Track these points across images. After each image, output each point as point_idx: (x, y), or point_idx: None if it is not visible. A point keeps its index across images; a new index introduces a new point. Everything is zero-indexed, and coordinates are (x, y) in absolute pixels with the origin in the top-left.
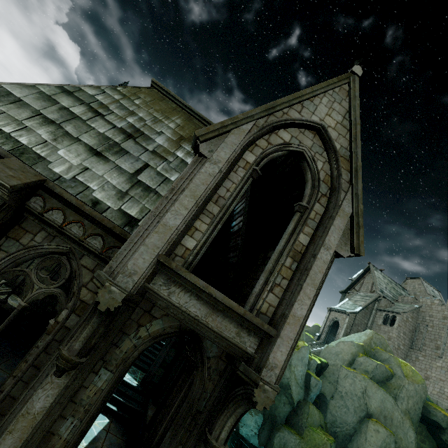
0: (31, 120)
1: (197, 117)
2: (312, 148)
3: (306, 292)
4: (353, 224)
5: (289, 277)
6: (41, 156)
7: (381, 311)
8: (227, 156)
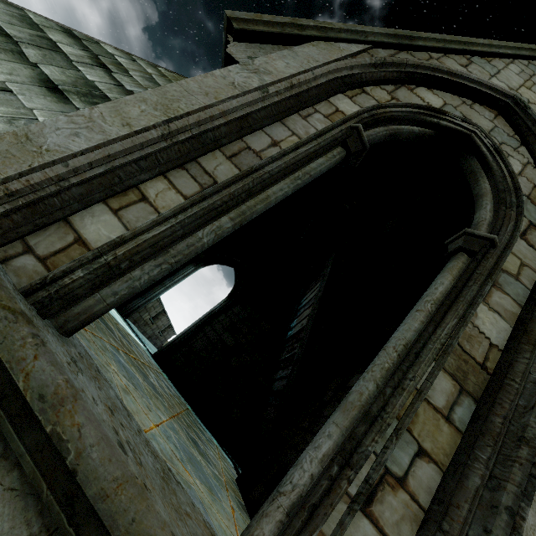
0: None
1: None
2: (493, 132)
3: None
4: None
5: (445, 456)
6: None
7: None
8: (291, 71)
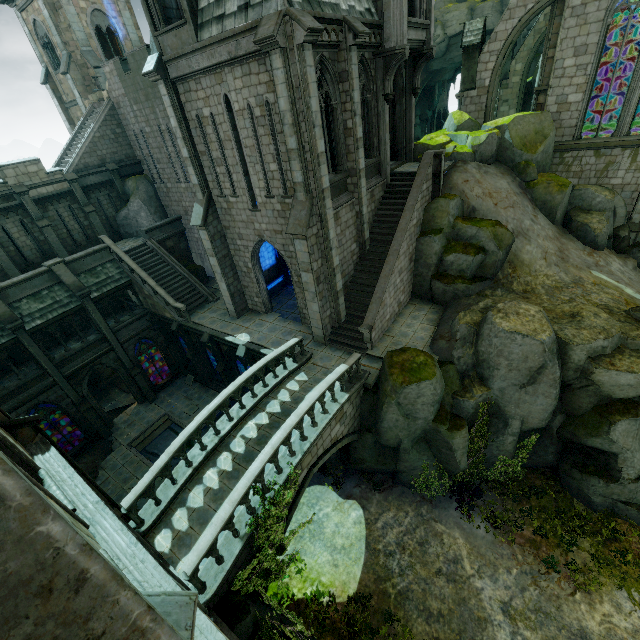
0: None
1: None
2: None
3: None
4: None
5: None
6: (335, 4)
7: None
8: None
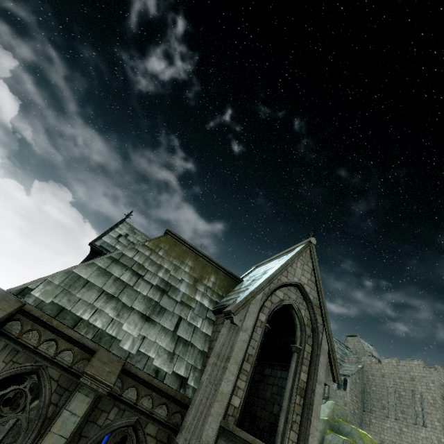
0: (99, 299)
1: (201, 256)
2: (296, 300)
3: (314, 424)
4: (330, 358)
5: (300, 412)
6: (113, 336)
7: None
8: (252, 323)
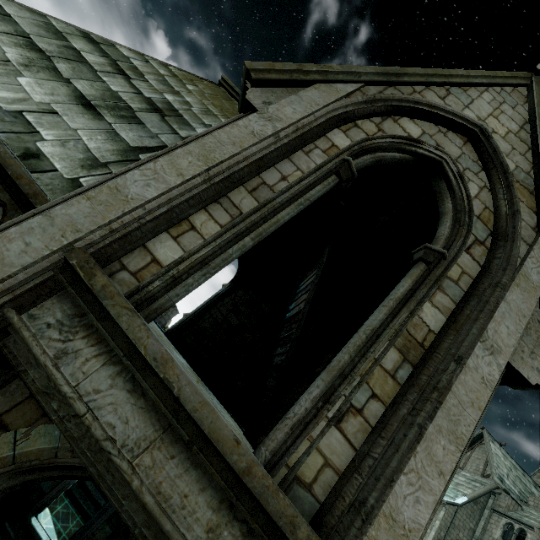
0: (6, 35)
1: None
2: (460, 159)
3: (435, 451)
4: None
5: (388, 398)
6: None
7: (500, 514)
8: (297, 116)
